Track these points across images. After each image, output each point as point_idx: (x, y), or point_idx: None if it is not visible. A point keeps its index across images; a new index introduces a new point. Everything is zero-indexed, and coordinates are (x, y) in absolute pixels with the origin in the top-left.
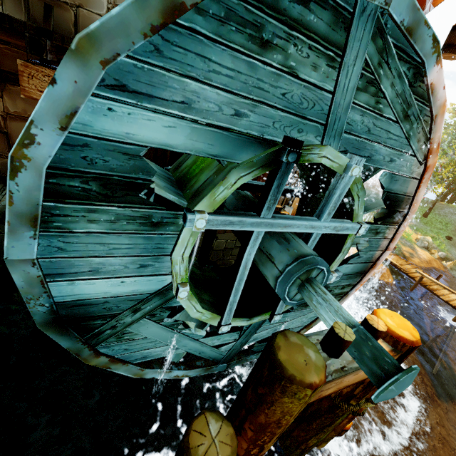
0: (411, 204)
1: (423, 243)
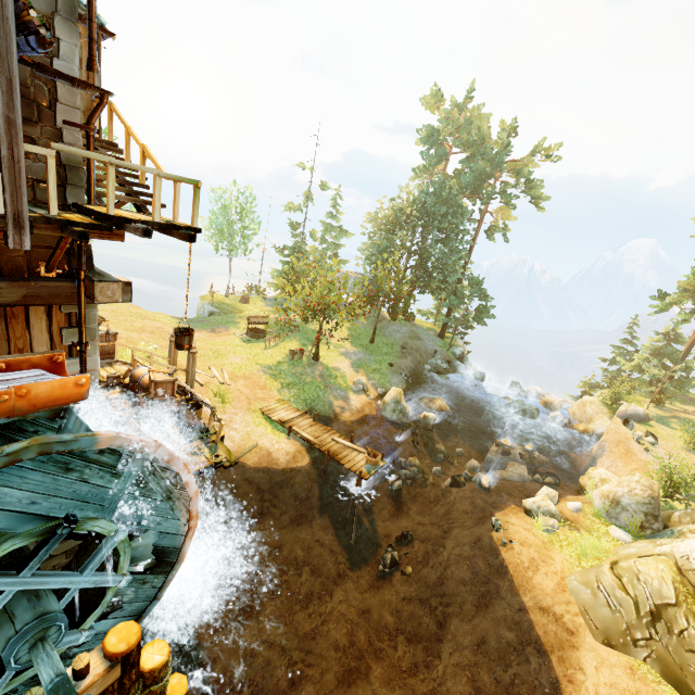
0: (184, 481)
1: (358, 387)
